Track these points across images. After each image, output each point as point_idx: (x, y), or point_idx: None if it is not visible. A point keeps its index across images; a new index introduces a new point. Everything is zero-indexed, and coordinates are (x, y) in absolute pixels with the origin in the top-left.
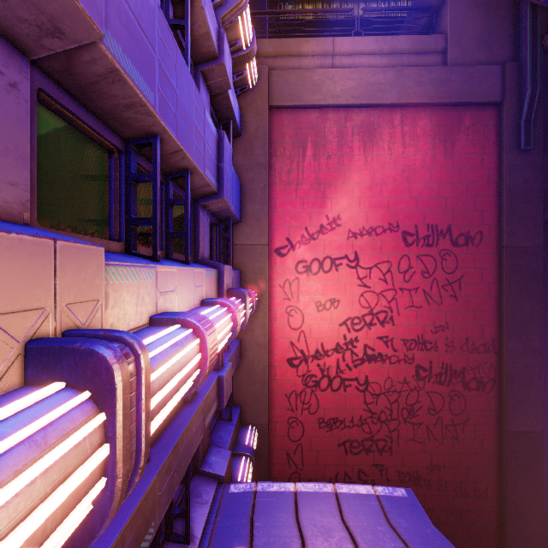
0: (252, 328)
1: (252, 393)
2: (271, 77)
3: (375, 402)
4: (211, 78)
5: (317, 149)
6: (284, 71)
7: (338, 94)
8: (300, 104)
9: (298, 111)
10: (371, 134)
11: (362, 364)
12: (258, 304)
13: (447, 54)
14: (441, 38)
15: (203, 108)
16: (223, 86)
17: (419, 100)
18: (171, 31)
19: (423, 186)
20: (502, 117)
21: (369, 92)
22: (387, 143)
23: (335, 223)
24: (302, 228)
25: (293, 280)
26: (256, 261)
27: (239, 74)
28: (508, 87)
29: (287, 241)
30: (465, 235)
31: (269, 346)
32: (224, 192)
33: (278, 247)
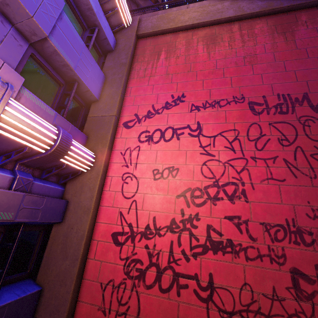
0: (81, 190)
1: (59, 271)
2: (141, 22)
3: None
4: None
5: (168, 54)
6: (150, 17)
7: (186, 20)
8: (158, 30)
9: (157, 37)
10: (213, 39)
11: (204, 253)
12: (93, 166)
13: None
14: None
15: None
16: None
17: (253, 11)
18: None
19: (266, 65)
20: None
21: (210, 15)
22: (227, 42)
23: (179, 99)
24: (149, 105)
25: (134, 148)
26: (102, 128)
27: (113, 10)
28: None
29: (134, 116)
30: None
31: (97, 215)
32: None
33: (126, 121)
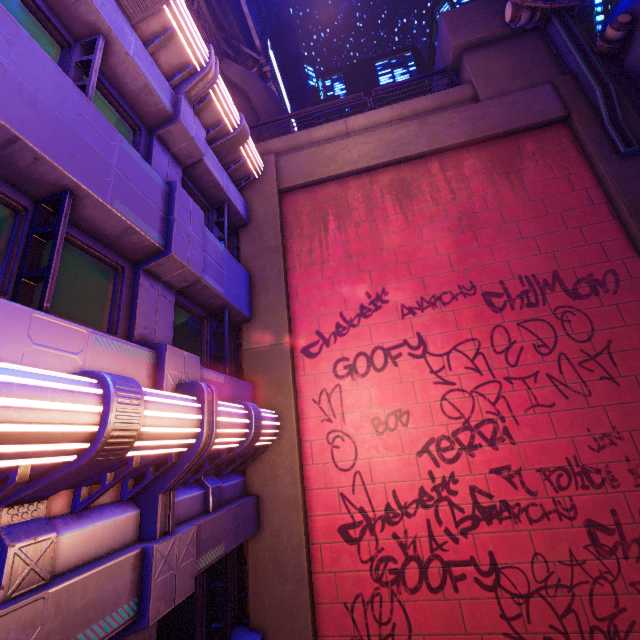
0: (274, 473)
1: (281, 602)
2: (278, 164)
3: (524, 613)
4: (173, 144)
5: (341, 220)
6: (292, 155)
7: (355, 160)
8: (313, 179)
9: (313, 188)
10: (405, 190)
11: (476, 527)
12: (280, 432)
13: (478, 97)
14: (466, 86)
15: (114, 134)
16: (192, 153)
17: (456, 141)
18: (81, 70)
19: (494, 230)
20: (576, 130)
21: (391, 148)
22: (429, 194)
23: (379, 299)
24: (336, 314)
25: (332, 389)
26: (274, 368)
27: (236, 162)
28: (568, 99)
29: (317, 336)
30: (586, 279)
31: (306, 505)
32: (173, 247)
33: (306, 346)
